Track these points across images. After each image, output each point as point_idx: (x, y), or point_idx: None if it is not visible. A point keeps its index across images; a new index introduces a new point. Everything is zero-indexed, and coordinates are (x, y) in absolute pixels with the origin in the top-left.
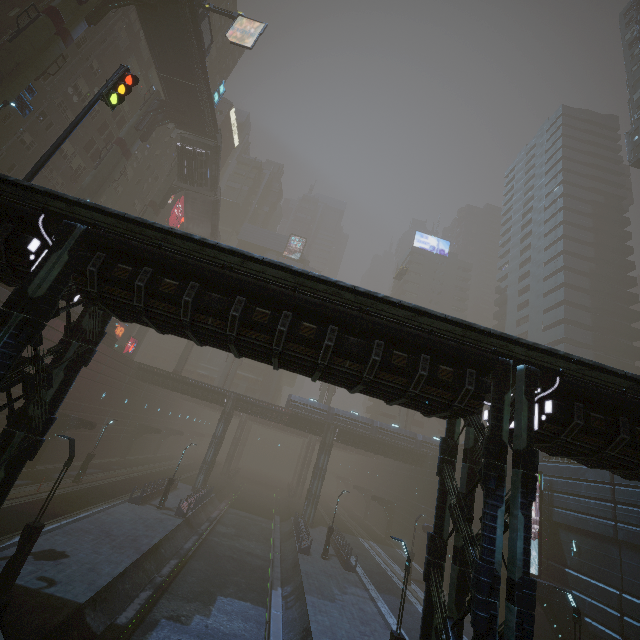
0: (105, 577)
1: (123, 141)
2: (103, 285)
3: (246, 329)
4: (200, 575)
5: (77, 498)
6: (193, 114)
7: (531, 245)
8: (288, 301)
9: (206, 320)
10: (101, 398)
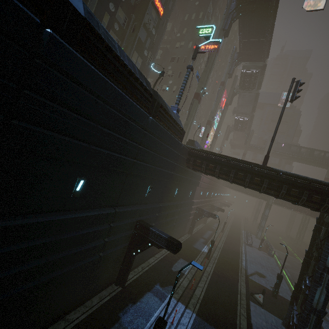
0: (287, 291)
1: (224, 83)
2: None
3: None
4: None
5: (231, 242)
6: (255, 54)
7: None
8: None
9: None
10: (215, 195)
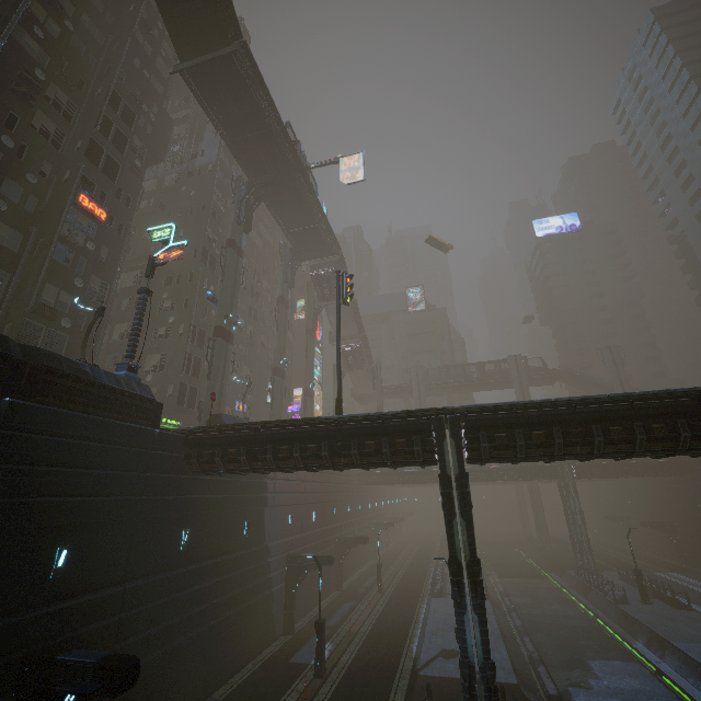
0: (504, 662)
1: (282, 298)
2: (491, 452)
3: (609, 446)
4: (551, 646)
5: (399, 605)
6: (318, 246)
7: (693, 176)
8: (632, 415)
9: (574, 450)
10: (348, 513)
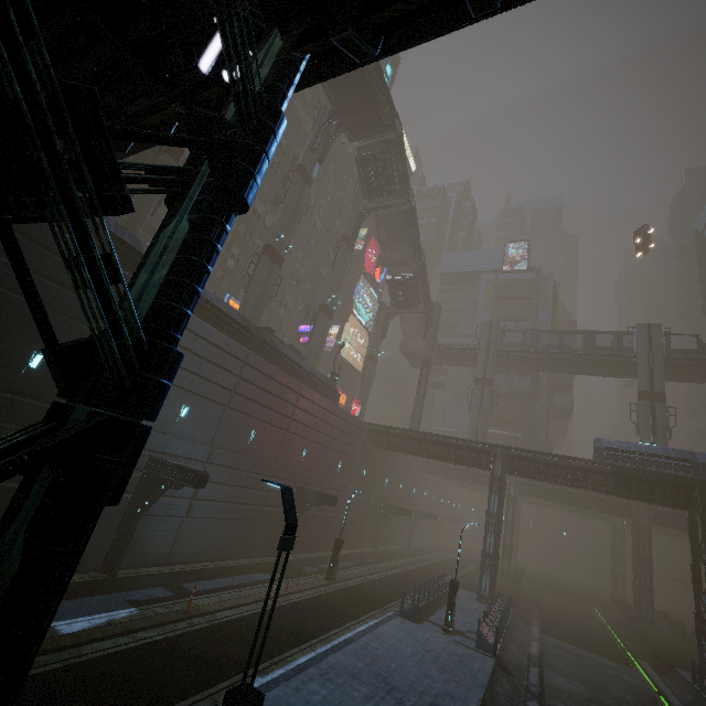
0: None
1: (302, 166)
2: None
3: None
4: None
5: (333, 605)
6: (364, 106)
7: None
8: None
9: None
10: (337, 469)
